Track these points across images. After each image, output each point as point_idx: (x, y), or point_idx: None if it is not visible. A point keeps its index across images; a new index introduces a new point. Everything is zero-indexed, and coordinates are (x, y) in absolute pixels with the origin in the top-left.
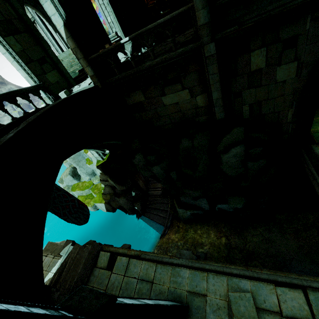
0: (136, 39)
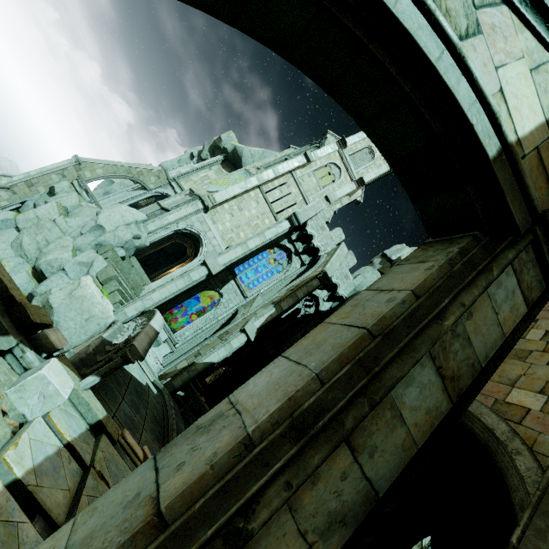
0: None
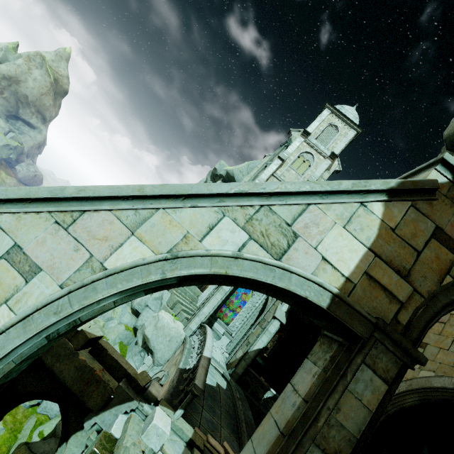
0: (276, 398)
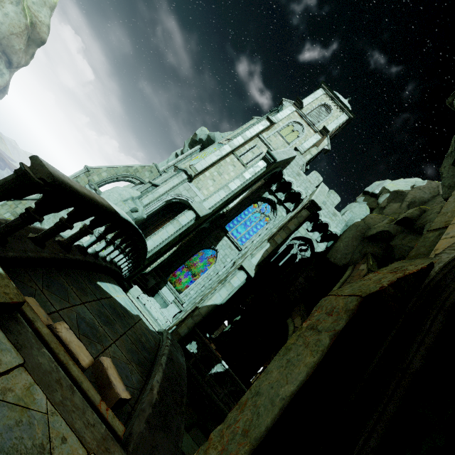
0: (228, 374)
